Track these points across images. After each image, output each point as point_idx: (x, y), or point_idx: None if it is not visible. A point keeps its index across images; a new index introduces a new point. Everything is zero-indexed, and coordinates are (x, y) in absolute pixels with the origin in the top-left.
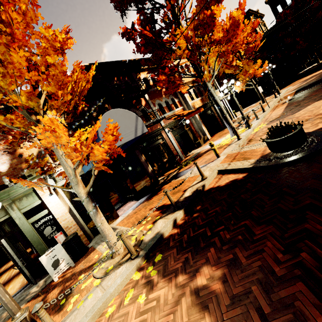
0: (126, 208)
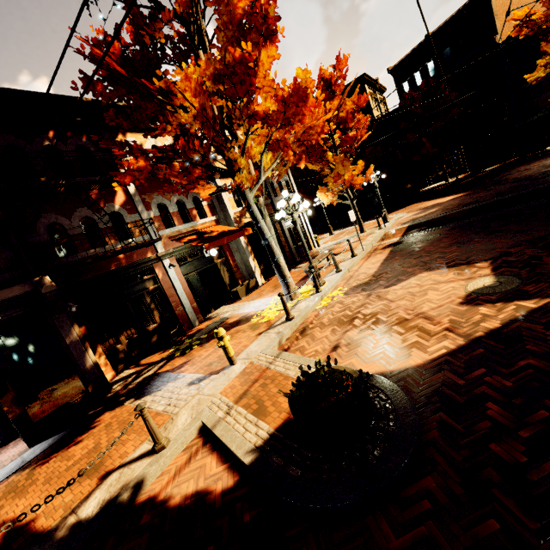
0: None
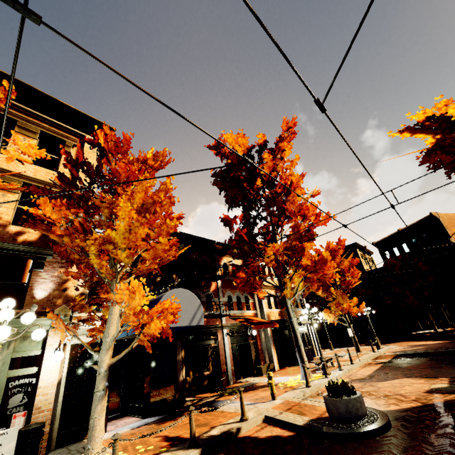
0: (120, 423)
